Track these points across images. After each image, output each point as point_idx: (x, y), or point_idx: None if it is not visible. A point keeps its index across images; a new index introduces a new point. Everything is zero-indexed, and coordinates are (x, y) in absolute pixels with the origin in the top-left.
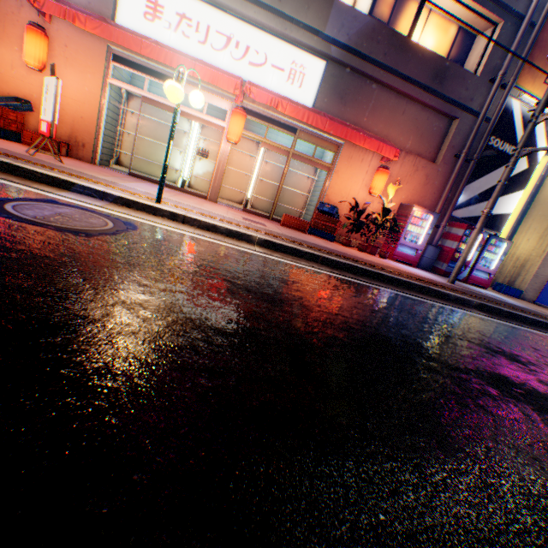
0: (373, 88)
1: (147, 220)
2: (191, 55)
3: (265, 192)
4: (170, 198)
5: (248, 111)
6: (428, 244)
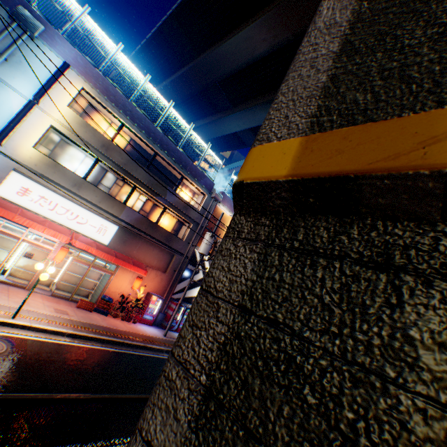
0: (141, 239)
1: (12, 332)
2: (42, 213)
3: (69, 278)
4: (11, 303)
5: (71, 243)
6: (160, 312)
